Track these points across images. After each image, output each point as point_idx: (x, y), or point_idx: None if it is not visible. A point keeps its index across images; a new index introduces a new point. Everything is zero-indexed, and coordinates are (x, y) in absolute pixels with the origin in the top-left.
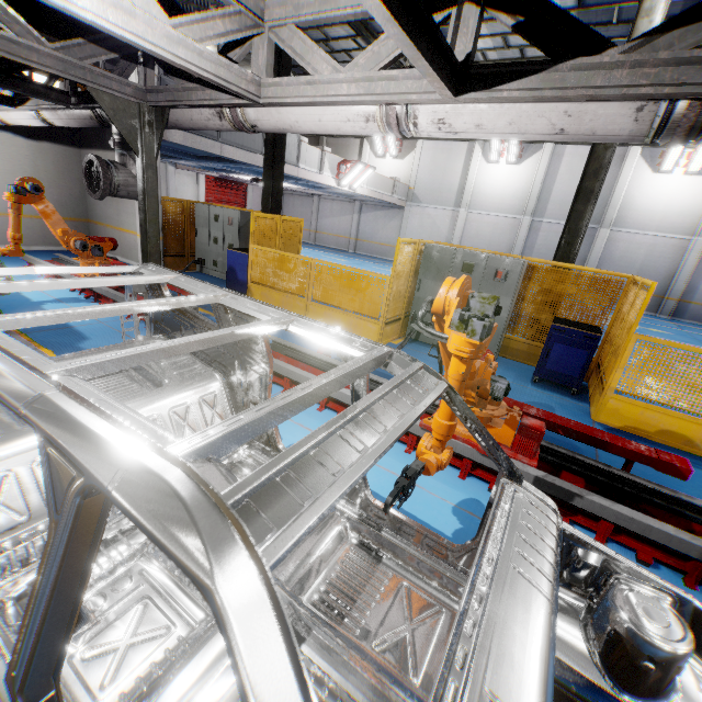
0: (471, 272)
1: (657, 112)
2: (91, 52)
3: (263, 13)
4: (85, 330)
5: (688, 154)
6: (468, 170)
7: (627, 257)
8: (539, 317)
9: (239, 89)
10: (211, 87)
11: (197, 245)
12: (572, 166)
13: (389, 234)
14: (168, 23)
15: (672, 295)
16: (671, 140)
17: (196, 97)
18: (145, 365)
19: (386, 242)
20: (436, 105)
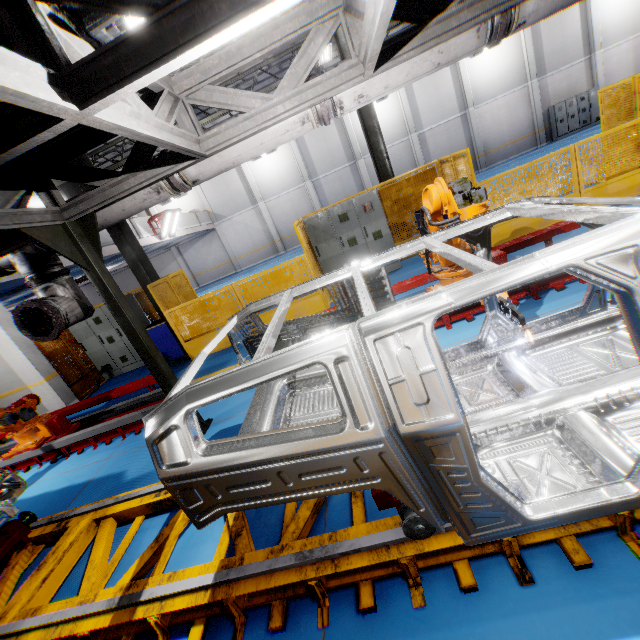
0: (348, 219)
1: (487, 29)
2: (5, 197)
3: (172, 88)
4: (107, 472)
5: None
6: (244, 174)
7: None
8: (403, 221)
9: (196, 149)
10: (143, 169)
11: (92, 357)
12: (311, 132)
13: (218, 255)
14: (153, 114)
15: None
16: (497, 41)
17: (129, 185)
18: (309, 376)
19: (220, 263)
20: (354, 87)
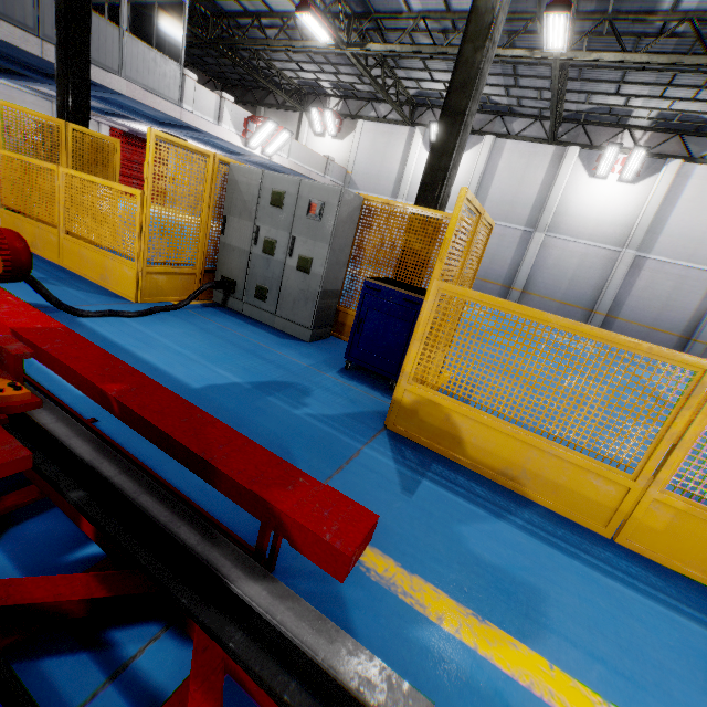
0: (280, 205)
1: None
2: None
3: None
4: None
5: (624, 160)
6: (408, 157)
7: (560, 265)
8: None
9: None
10: None
11: None
12: (511, 162)
13: None
14: None
15: (601, 309)
16: None
17: None
18: None
19: None
20: None
